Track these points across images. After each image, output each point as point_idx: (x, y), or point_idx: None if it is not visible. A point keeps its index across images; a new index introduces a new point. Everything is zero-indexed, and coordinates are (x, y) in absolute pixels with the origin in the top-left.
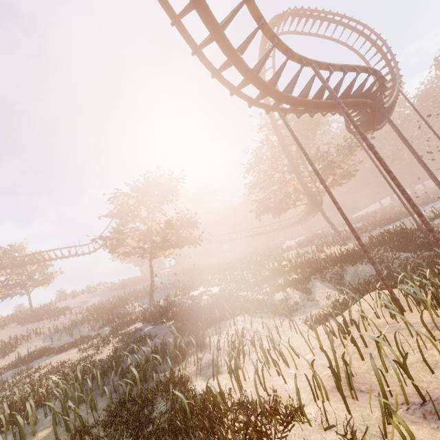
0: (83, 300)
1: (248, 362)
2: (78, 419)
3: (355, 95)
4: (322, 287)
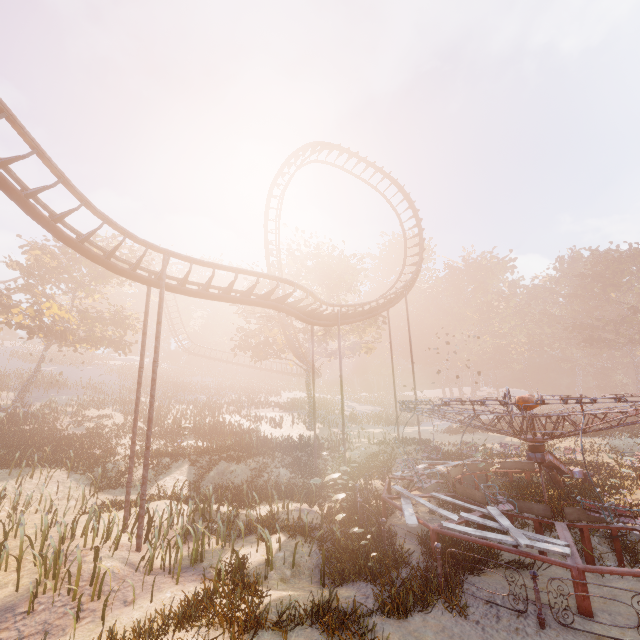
0: None
1: None
2: None
3: (247, 293)
4: (183, 472)
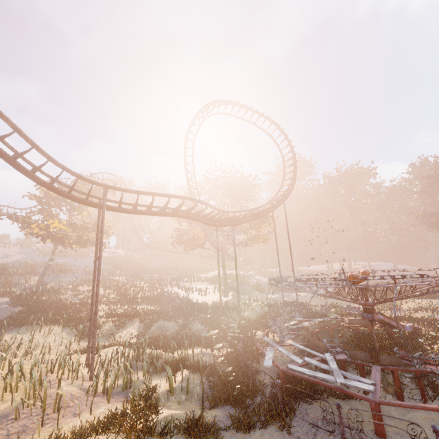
0: (7, 253)
1: None
2: None
3: (163, 208)
4: (135, 327)
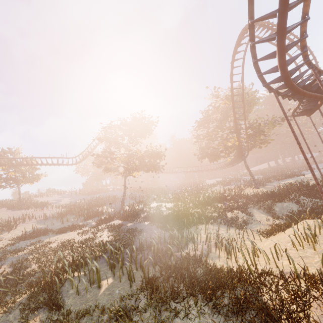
0: (56, 199)
1: (231, 253)
2: (131, 275)
3: (320, 91)
4: (258, 213)
